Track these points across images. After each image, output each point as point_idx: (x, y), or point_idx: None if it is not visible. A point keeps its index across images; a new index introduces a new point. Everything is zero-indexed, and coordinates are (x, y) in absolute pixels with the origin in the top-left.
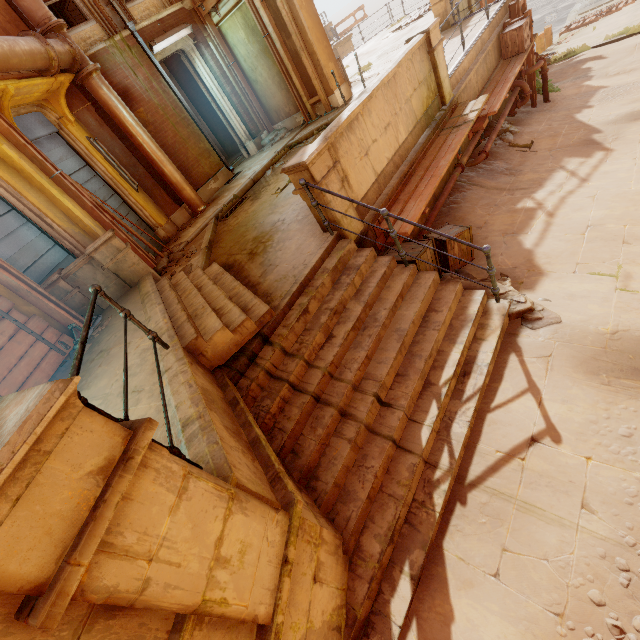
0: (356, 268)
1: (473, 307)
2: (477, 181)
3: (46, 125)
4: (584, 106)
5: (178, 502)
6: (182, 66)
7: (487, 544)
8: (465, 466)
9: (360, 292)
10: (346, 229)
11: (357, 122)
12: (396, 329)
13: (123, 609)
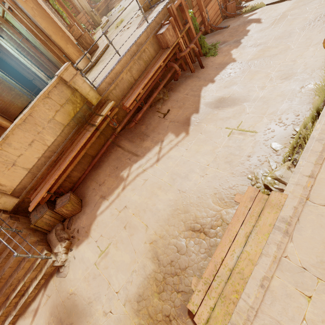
0: None
1: (38, 261)
2: (122, 143)
3: None
4: (212, 80)
5: None
6: None
7: None
8: None
9: None
10: None
11: None
12: (4, 269)
13: None
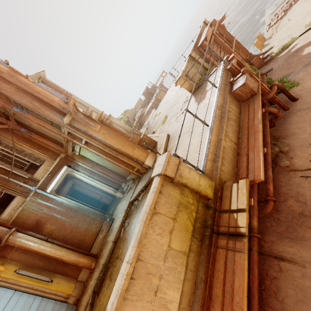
0: None
1: None
2: (281, 249)
3: None
4: None
5: None
6: None
7: None
8: None
9: None
10: None
11: None
12: None
13: None
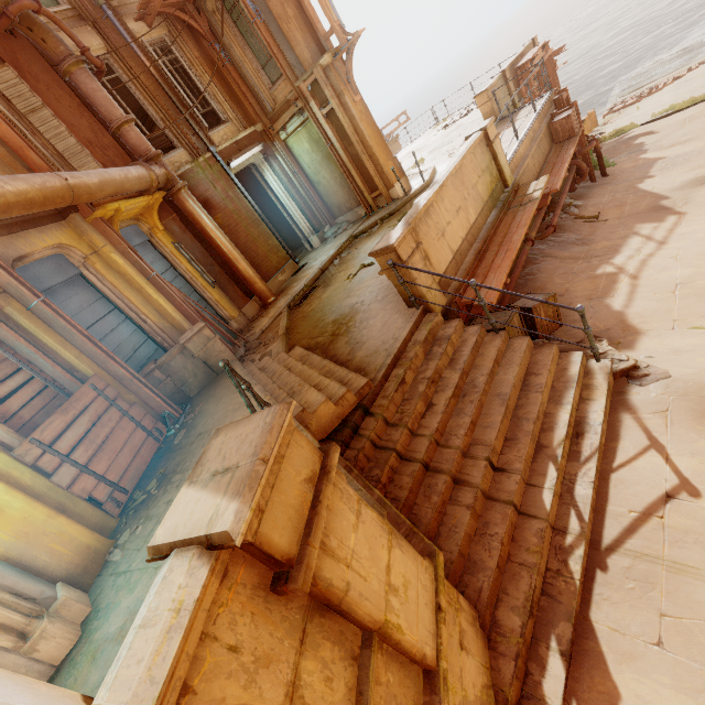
0: (447, 338)
1: (573, 368)
2: (549, 253)
3: (141, 235)
4: (645, 176)
5: (357, 522)
6: (251, 177)
7: (641, 611)
8: (597, 530)
9: (454, 361)
10: (433, 302)
11: (432, 208)
12: (497, 394)
13: (328, 612)
